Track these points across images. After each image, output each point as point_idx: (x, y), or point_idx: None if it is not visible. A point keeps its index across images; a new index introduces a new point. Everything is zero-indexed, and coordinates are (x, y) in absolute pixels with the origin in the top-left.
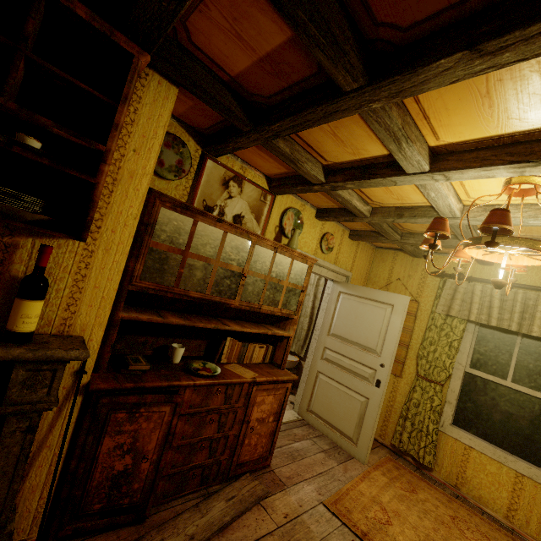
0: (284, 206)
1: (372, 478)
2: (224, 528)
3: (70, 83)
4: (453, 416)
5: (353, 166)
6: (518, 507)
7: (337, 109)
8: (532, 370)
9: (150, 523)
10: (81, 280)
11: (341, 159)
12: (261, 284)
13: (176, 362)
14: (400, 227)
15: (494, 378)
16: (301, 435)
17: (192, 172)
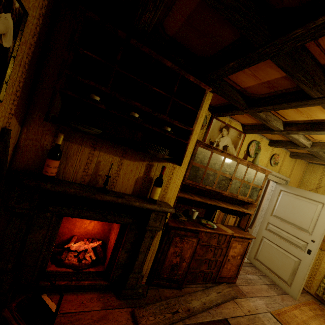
0: (250, 139)
1: (302, 310)
2: (217, 305)
3: (183, 105)
4: None
5: (305, 122)
6: None
7: (306, 103)
8: None
9: (183, 291)
10: (170, 179)
11: (297, 119)
12: (239, 184)
13: (194, 218)
14: None
15: None
16: (251, 272)
17: (205, 125)
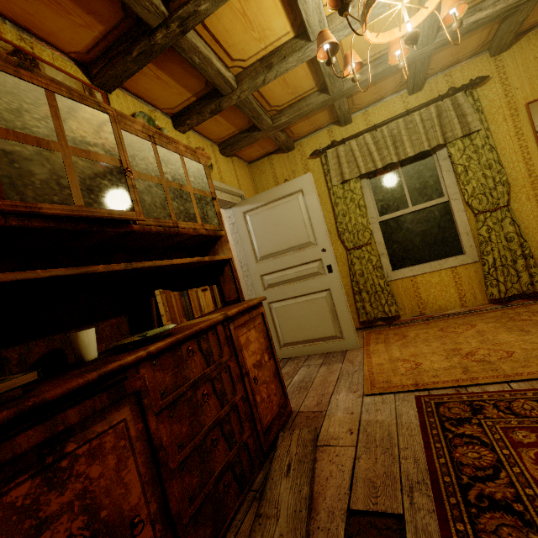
0: (127, 111)
1: (374, 351)
2: (311, 504)
3: None
4: (390, 263)
5: None
6: (465, 292)
7: None
8: (420, 188)
9: None
10: None
11: None
12: (160, 192)
13: (91, 357)
14: (267, 107)
15: (401, 212)
16: (292, 370)
17: None
